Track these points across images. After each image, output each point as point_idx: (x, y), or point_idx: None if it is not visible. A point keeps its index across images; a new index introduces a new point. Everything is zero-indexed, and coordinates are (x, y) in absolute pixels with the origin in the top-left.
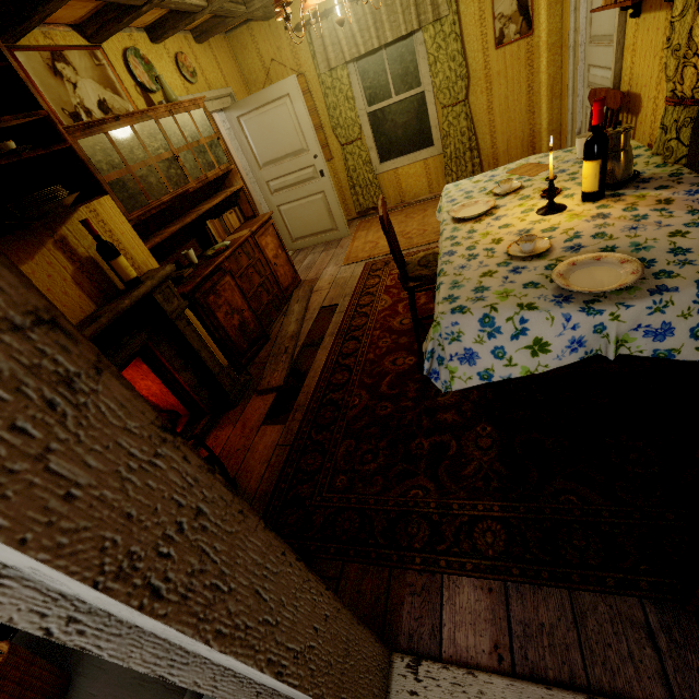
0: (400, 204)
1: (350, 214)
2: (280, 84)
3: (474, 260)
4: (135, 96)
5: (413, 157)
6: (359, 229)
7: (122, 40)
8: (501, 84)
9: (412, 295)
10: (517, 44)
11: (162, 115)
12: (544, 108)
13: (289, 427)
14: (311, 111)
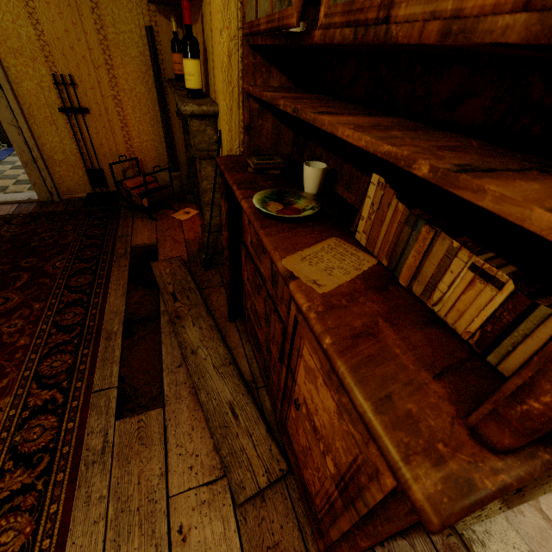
0: None
1: None
2: None
3: None
4: None
5: None
6: None
7: None
8: None
9: None
10: None
11: None
12: None
13: (126, 244)
14: None
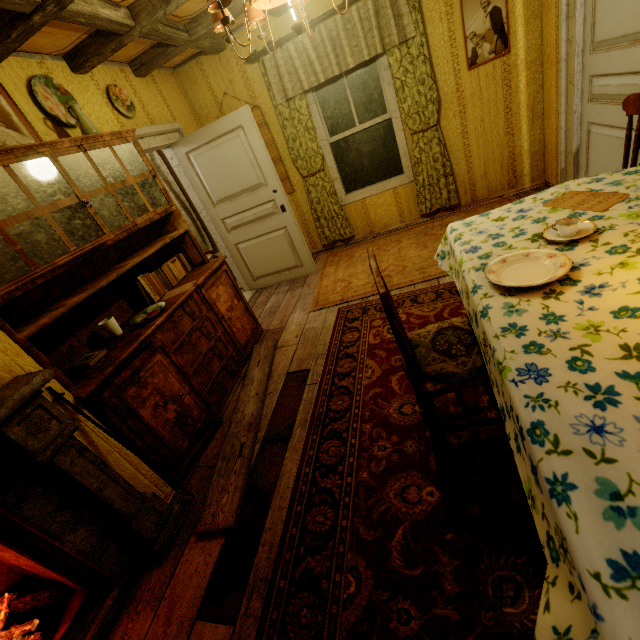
0: (369, 235)
1: (315, 247)
2: (231, 116)
3: (616, 409)
4: (44, 131)
5: (381, 186)
6: (327, 264)
7: (28, 67)
8: (476, 106)
9: (430, 401)
10: (492, 63)
11: (66, 151)
12: (524, 129)
13: (241, 636)
14: (269, 144)
